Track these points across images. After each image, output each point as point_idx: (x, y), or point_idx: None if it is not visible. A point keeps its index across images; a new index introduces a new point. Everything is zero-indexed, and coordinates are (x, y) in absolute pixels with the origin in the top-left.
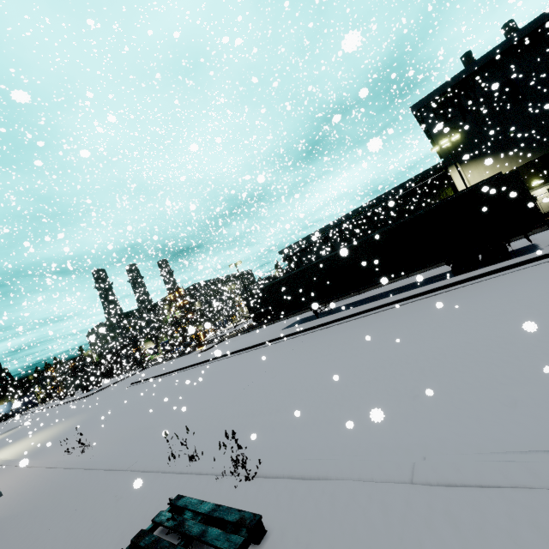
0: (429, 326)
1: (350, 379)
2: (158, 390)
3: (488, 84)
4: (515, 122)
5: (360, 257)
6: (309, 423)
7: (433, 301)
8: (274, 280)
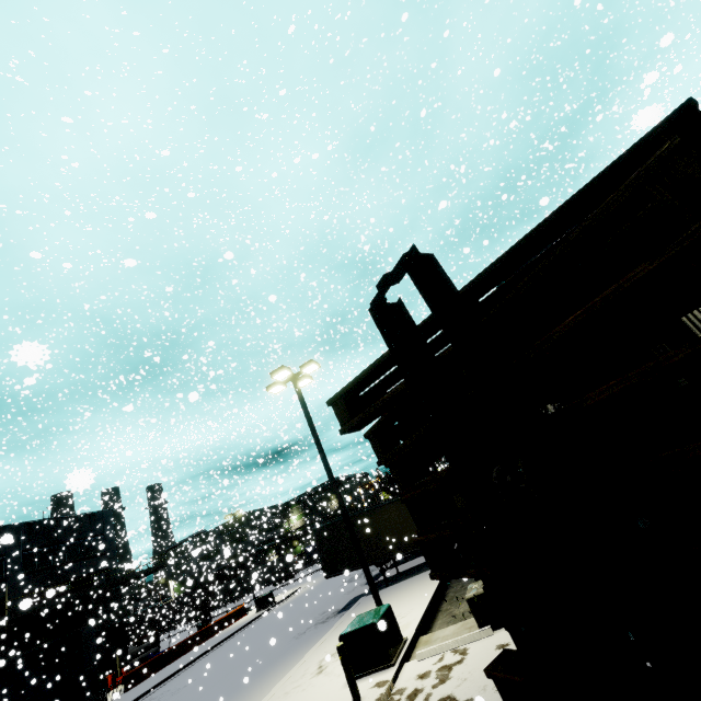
0: None
1: None
2: None
3: None
4: None
5: None
6: None
7: None
8: None
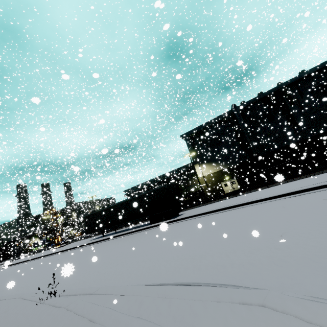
0: (103, 249)
1: (50, 271)
2: (4, 272)
3: (209, 133)
4: (219, 150)
5: (121, 209)
6: (13, 288)
7: (129, 236)
8: (88, 214)
